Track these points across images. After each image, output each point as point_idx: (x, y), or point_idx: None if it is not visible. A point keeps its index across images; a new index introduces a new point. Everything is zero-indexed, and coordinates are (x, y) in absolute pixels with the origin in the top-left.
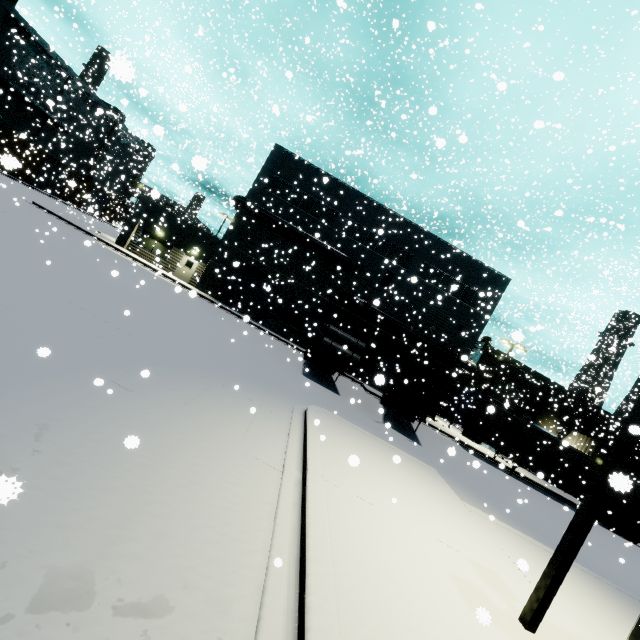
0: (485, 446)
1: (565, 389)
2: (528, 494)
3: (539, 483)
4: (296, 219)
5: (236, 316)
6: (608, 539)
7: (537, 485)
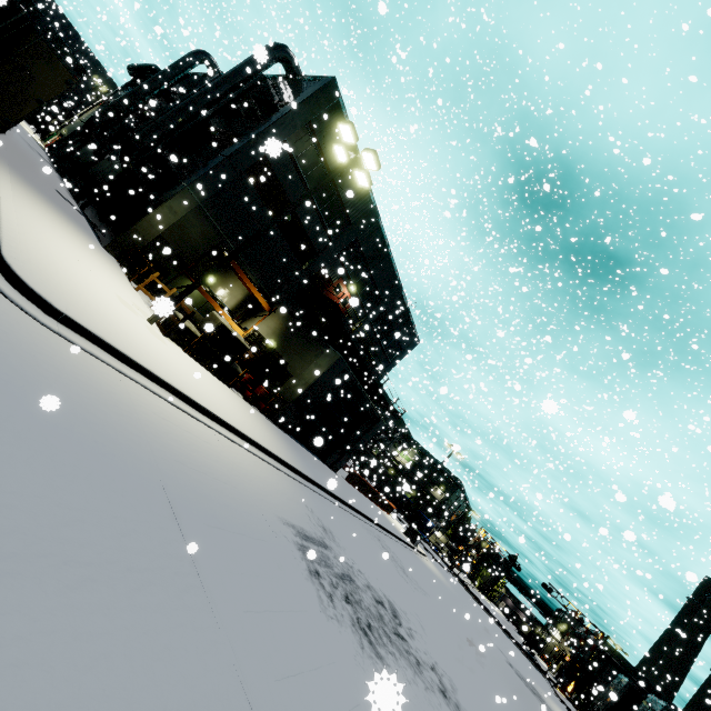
0: None
1: None
2: None
3: None
4: None
5: None
6: None
7: None
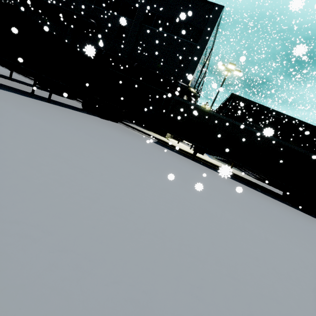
0: (219, 162)
1: (303, 122)
2: (171, 159)
3: (236, 174)
4: (55, 0)
5: (16, 73)
6: (262, 203)
7: (233, 175)
